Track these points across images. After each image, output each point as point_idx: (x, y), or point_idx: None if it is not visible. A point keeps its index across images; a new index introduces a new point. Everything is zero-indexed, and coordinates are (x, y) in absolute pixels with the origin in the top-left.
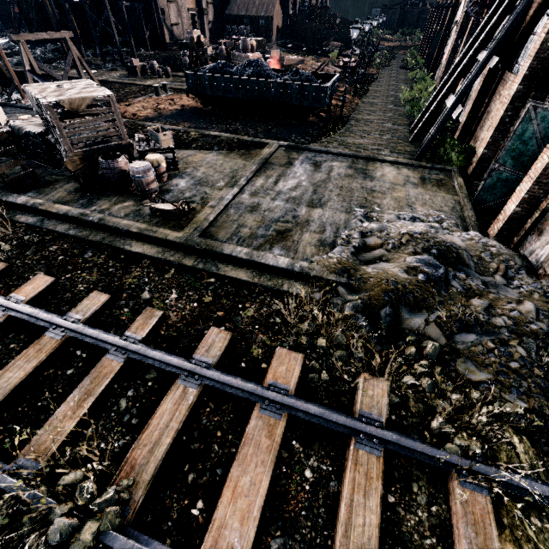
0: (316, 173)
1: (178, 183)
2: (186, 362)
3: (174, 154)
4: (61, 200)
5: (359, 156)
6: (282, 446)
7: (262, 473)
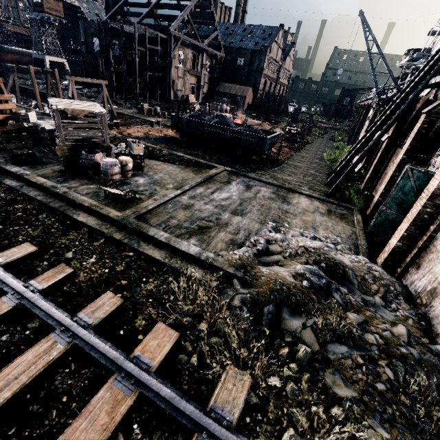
0: (246, 192)
1: (138, 180)
2: (69, 318)
3: (142, 160)
4: (45, 175)
5: (283, 187)
6: (121, 428)
7: None
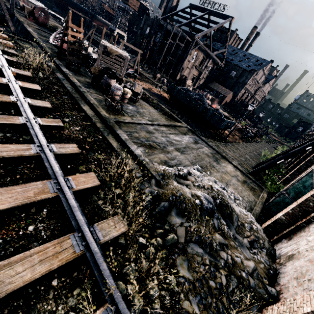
0: (192, 144)
1: (129, 106)
2: (45, 143)
3: (137, 96)
4: (79, 80)
5: (220, 153)
6: (37, 206)
7: (9, 202)
